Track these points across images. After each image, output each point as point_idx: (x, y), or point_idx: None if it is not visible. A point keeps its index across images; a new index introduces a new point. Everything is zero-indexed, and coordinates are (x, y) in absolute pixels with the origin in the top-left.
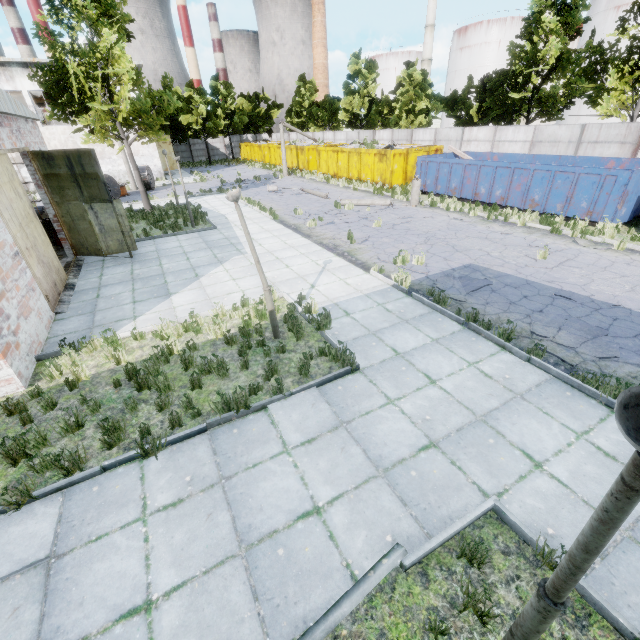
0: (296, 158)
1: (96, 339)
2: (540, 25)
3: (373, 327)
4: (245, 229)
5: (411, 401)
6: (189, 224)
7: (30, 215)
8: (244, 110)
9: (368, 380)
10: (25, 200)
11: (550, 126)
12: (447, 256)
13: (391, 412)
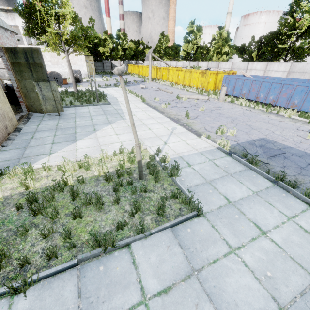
0: (156, 73)
1: (17, 168)
2: (299, 7)
3: (208, 177)
4: (126, 98)
5: (250, 252)
6: (96, 100)
7: None
8: (131, 48)
9: (210, 225)
10: None
11: (301, 63)
12: (247, 131)
13: (235, 263)
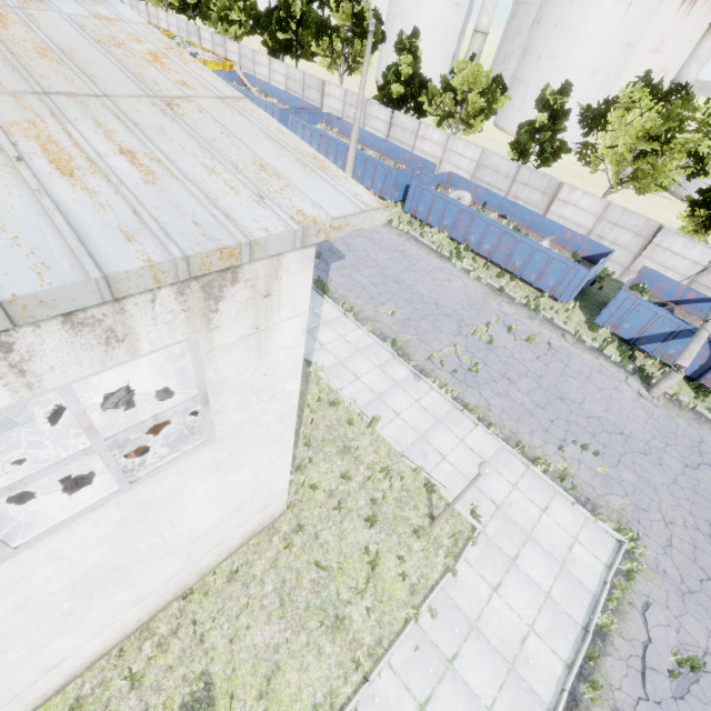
0: None
1: None
2: None
3: None
4: None
5: None
6: None
7: None
8: None
9: None
10: None
11: (292, 68)
12: None
13: None
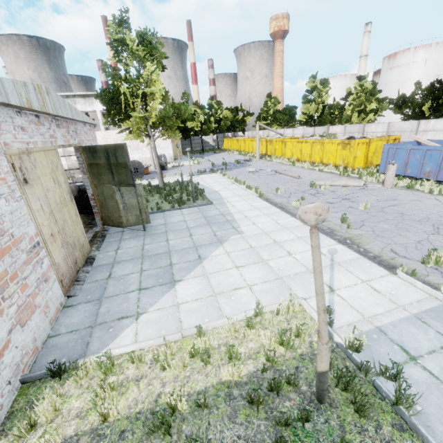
0: (265, 147)
1: (89, 361)
2: None
3: None
4: (318, 265)
5: None
6: (190, 199)
7: (66, 200)
8: (228, 117)
9: None
10: (64, 187)
11: None
12: None
13: None
